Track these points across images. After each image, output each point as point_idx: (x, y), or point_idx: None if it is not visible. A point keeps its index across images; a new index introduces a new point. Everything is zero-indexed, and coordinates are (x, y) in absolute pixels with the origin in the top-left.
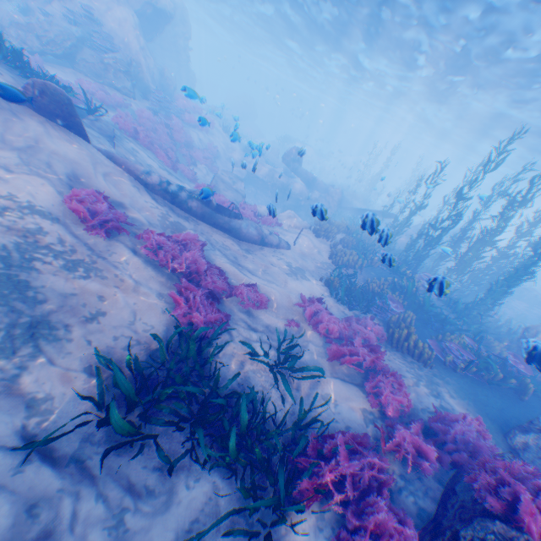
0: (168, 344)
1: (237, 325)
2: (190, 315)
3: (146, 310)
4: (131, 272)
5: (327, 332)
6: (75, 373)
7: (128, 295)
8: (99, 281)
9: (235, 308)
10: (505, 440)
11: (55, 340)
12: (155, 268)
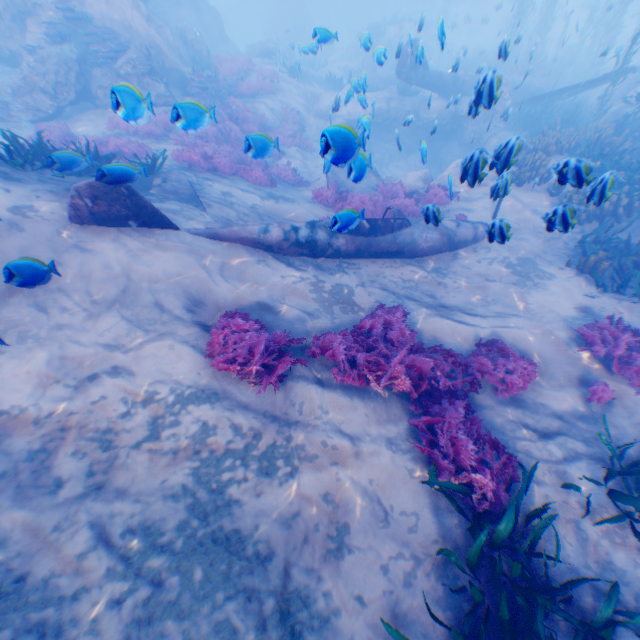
0: (473, 567)
1: (519, 441)
2: (460, 475)
3: (390, 485)
4: (336, 424)
5: None
6: None
7: (355, 470)
8: (310, 470)
9: (492, 402)
10: None
11: (321, 624)
12: (357, 394)
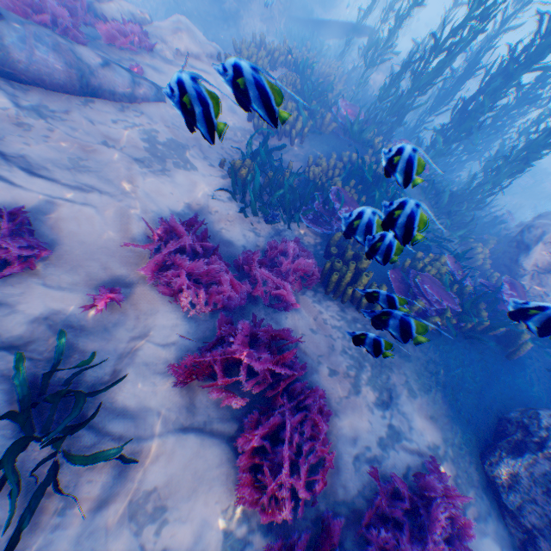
0: None
1: None
2: None
3: None
4: None
5: (196, 303)
6: None
7: None
8: None
9: None
10: (481, 466)
11: None
12: None
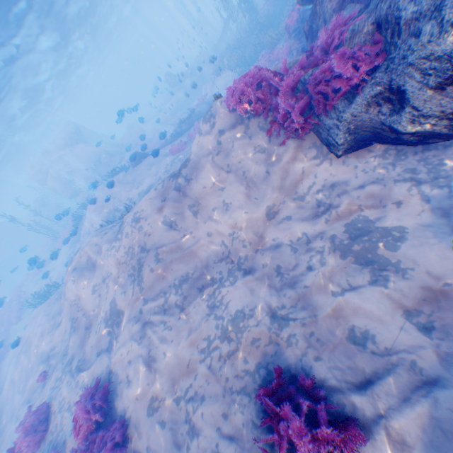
0: None
1: None
2: None
3: None
4: None
5: None
6: None
7: None
8: None
9: None
10: None
11: None
12: None
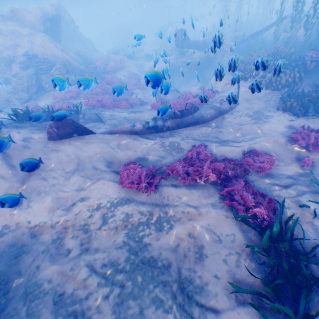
0: (265, 249)
1: (274, 192)
2: (249, 211)
3: (218, 224)
4: (186, 202)
5: None
6: (233, 310)
7: (199, 220)
8: (179, 224)
9: (257, 178)
10: None
11: (200, 290)
12: (192, 187)
